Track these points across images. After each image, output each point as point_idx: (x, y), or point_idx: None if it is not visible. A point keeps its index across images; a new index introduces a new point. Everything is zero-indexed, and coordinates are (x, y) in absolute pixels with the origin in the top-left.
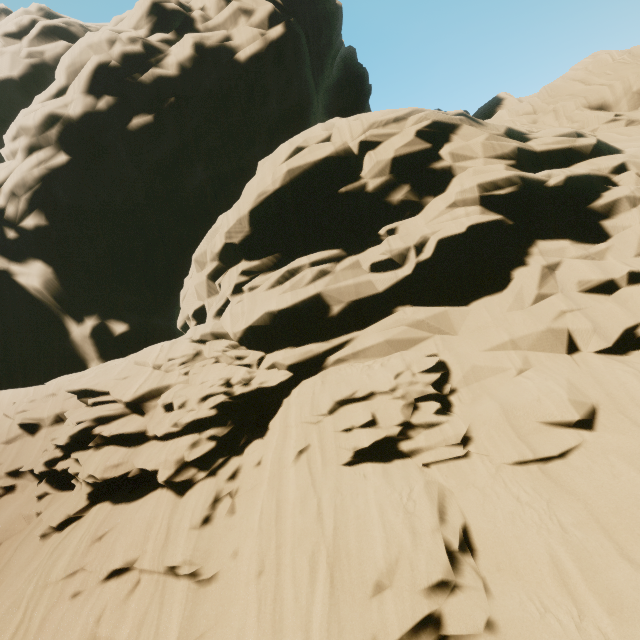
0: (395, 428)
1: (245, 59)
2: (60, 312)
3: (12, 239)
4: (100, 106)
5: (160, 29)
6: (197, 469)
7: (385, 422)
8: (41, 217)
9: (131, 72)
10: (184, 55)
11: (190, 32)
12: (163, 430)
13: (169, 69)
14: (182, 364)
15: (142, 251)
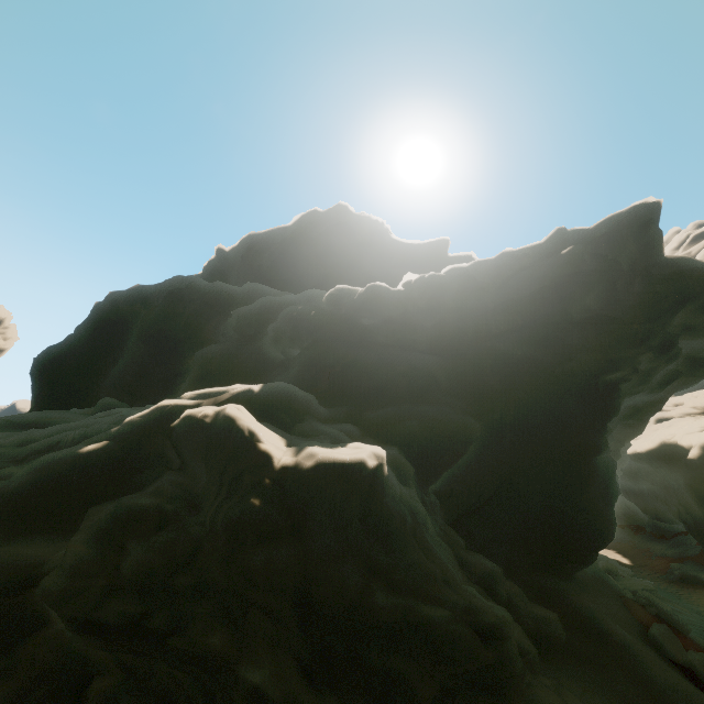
0: None
1: None
2: None
3: None
4: None
5: None
6: (687, 415)
7: None
8: None
9: None
10: None
11: None
12: (680, 406)
13: None
14: (703, 394)
15: None
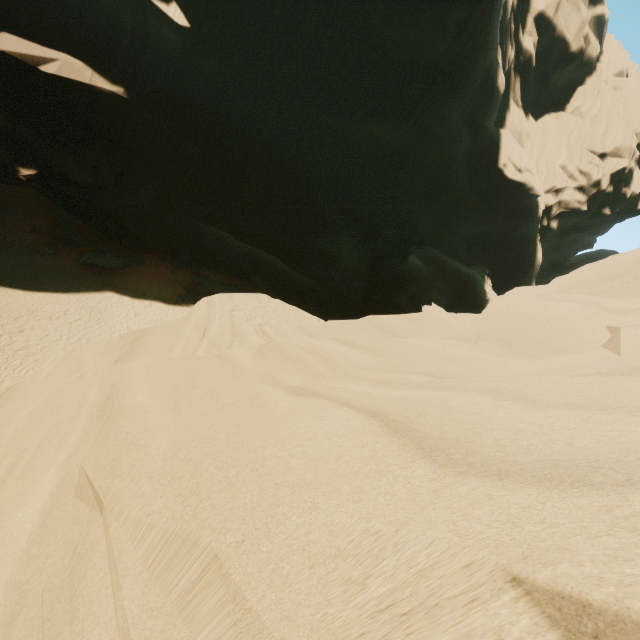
0: None
1: (638, 209)
2: (534, 277)
3: (542, 224)
4: (607, 190)
5: (637, 145)
6: None
7: None
8: (557, 225)
9: (623, 179)
10: (636, 191)
11: (639, 162)
12: None
13: (629, 193)
14: None
15: (542, 251)
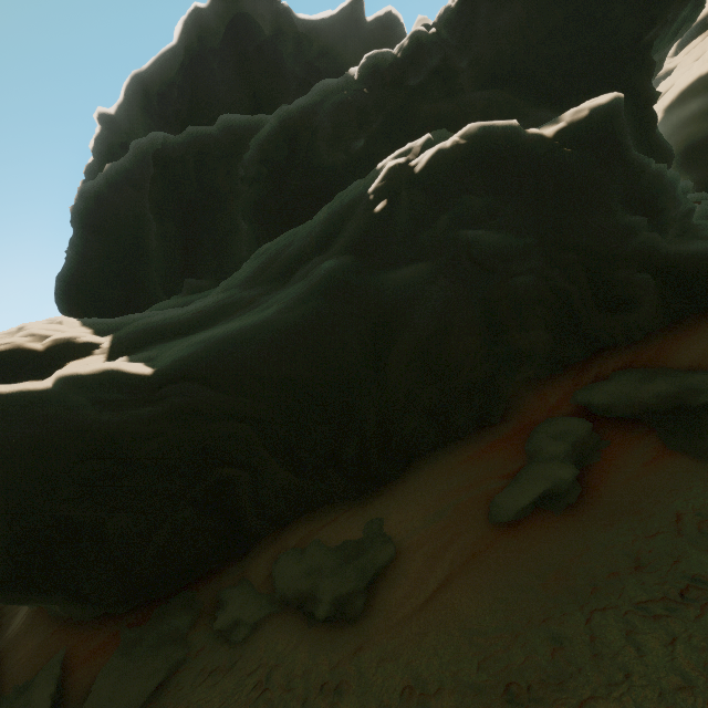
0: (706, 50)
1: None
2: None
3: None
4: None
5: None
6: None
7: (703, 50)
8: None
9: None
10: None
11: None
12: None
13: None
14: None
15: None
